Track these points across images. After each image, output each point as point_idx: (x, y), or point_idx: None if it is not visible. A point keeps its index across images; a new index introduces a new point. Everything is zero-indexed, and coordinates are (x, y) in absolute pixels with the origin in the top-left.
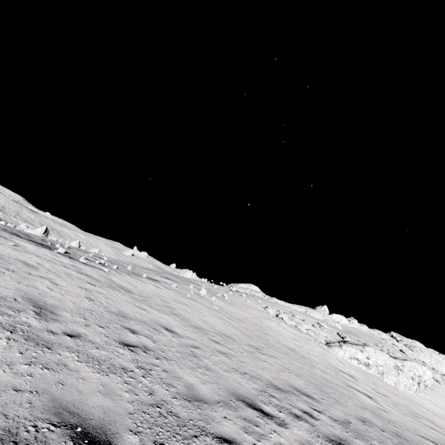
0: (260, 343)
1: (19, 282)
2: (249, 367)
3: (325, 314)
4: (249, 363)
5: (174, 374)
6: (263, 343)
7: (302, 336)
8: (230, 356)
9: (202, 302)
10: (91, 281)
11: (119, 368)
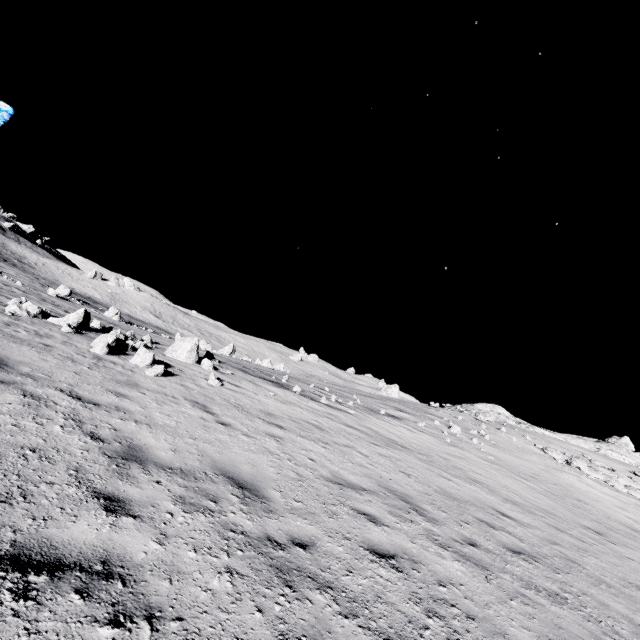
0: (590, 520)
1: (351, 462)
2: (630, 574)
3: (631, 452)
4: (622, 565)
5: (596, 598)
6: (593, 520)
7: (624, 499)
8: (594, 554)
9: (468, 448)
10: (370, 440)
11: (553, 594)
